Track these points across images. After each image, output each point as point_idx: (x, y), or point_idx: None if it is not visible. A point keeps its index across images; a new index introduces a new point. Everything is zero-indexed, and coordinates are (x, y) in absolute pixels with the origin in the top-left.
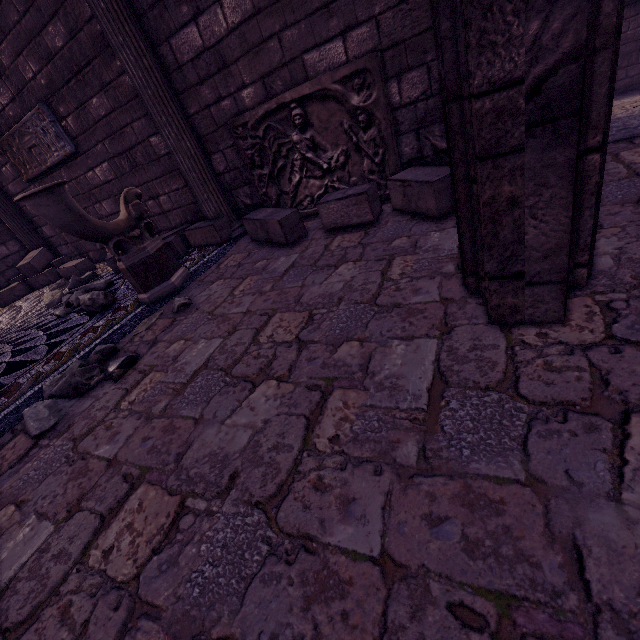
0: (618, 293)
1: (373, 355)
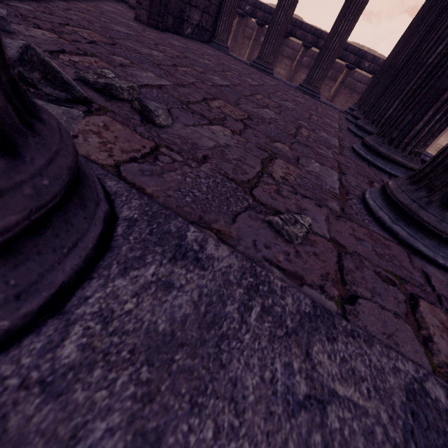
0: (162, 32)
1: (103, 5)
